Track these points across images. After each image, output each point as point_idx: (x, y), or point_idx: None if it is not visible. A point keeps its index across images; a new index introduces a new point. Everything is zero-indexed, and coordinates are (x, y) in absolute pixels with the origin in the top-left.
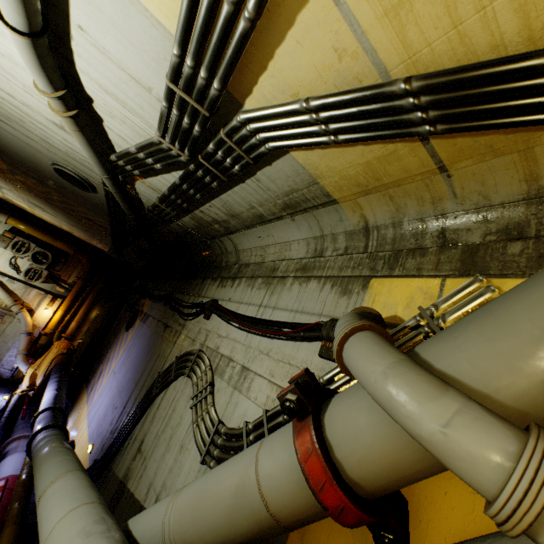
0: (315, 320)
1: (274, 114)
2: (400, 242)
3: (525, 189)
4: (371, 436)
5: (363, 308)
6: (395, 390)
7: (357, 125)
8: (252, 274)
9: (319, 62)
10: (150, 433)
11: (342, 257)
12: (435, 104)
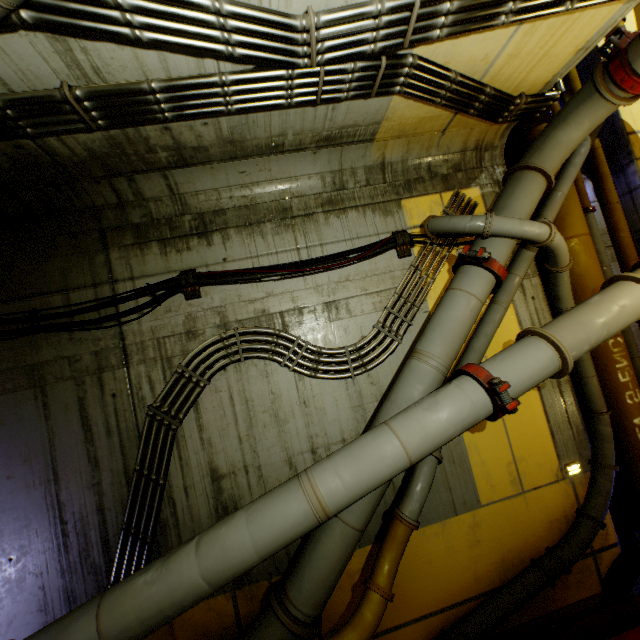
0: (376, 239)
1: (437, 72)
2: (408, 174)
3: (462, 147)
4: (506, 251)
5: (432, 216)
6: (526, 226)
7: (458, 99)
8: (247, 222)
9: (476, 55)
10: (224, 451)
11: (367, 188)
12: (486, 103)
